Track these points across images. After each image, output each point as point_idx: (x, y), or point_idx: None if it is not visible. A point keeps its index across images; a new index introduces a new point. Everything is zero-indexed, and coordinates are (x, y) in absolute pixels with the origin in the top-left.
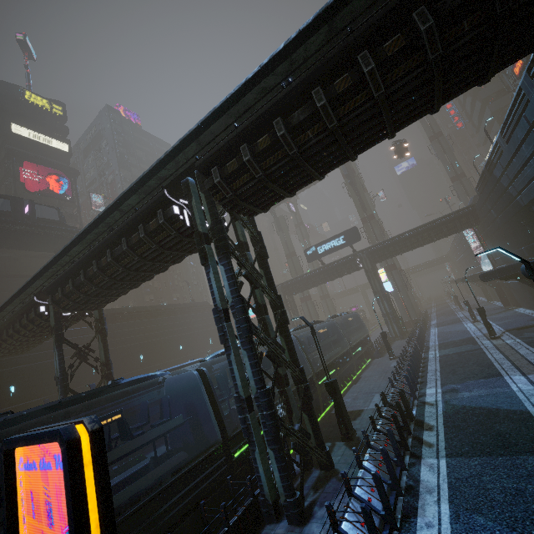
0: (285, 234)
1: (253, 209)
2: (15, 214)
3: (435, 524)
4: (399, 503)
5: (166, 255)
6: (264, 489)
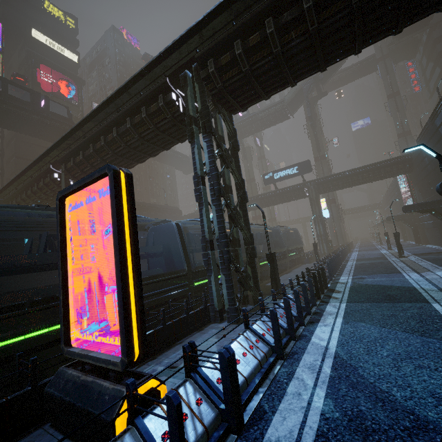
0: (249, 163)
1: (234, 104)
2: (33, 105)
3: (331, 325)
4: (307, 317)
5: (159, 139)
6: (214, 301)
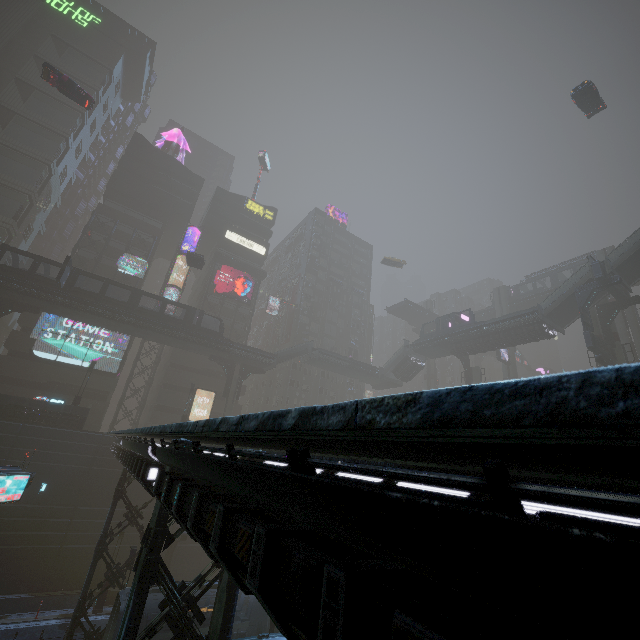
0: None
1: None
2: (185, 323)
3: None
4: None
5: None
6: None
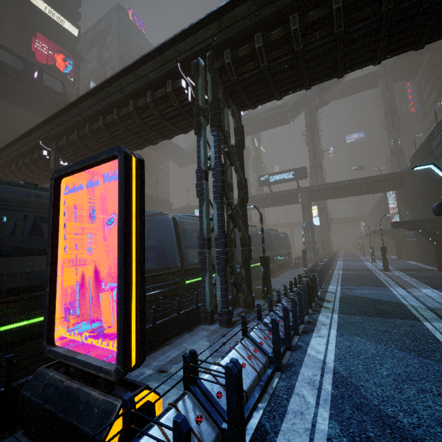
0: (245, 163)
1: (246, 100)
2: (25, 75)
3: (326, 336)
4: (301, 326)
5: (161, 127)
6: (206, 301)
